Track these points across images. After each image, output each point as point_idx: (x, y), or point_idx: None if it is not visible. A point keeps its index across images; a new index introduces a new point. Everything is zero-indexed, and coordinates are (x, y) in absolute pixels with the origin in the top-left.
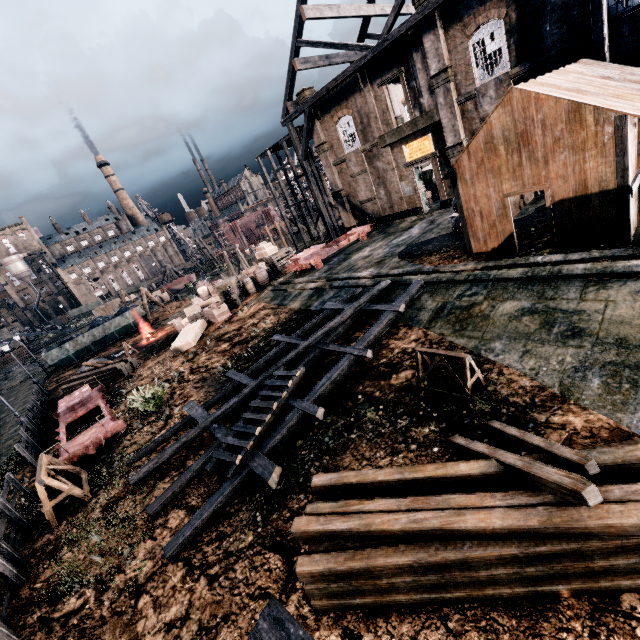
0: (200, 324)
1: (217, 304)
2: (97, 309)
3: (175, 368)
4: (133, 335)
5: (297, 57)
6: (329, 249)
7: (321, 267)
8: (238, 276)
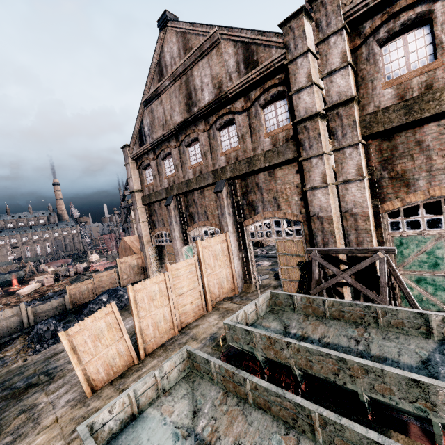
0: (37, 285)
1: (51, 277)
2: (1, 267)
3: (11, 301)
4: (10, 286)
5: (127, 190)
6: (110, 264)
7: (102, 271)
8: (74, 267)
